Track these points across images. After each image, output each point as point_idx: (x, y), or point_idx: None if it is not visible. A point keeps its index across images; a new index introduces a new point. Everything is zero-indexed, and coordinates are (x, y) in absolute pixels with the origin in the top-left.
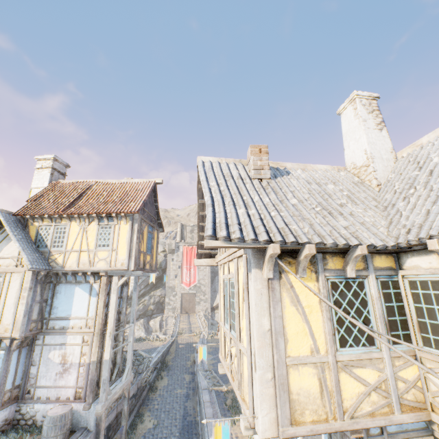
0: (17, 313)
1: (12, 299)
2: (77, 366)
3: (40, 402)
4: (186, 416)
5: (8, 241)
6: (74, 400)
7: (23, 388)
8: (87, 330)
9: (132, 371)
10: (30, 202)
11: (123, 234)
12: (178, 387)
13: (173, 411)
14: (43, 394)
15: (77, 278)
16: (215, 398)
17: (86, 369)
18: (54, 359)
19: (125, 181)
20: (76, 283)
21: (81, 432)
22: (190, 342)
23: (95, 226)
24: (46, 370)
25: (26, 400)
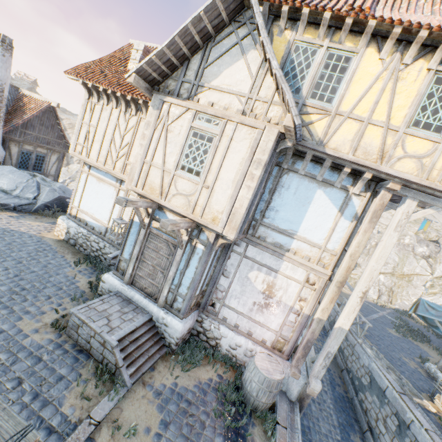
0: (236, 200)
1: (231, 172)
2: (287, 310)
3: (225, 326)
4: (333, 383)
5: (233, 57)
6: (272, 349)
7: (207, 297)
8: (318, 267)
9: None
10: None
11: None
12: None
13: None
14: (231, 317)
15: (325, 175)
16: (435, 427)
17: (301, 321)
18: (255, 282)
19: None
20: (319, 182)
21: (285, 402)
22: None
23: (422, 73)
24: (240, 290)
25: (208, 313)
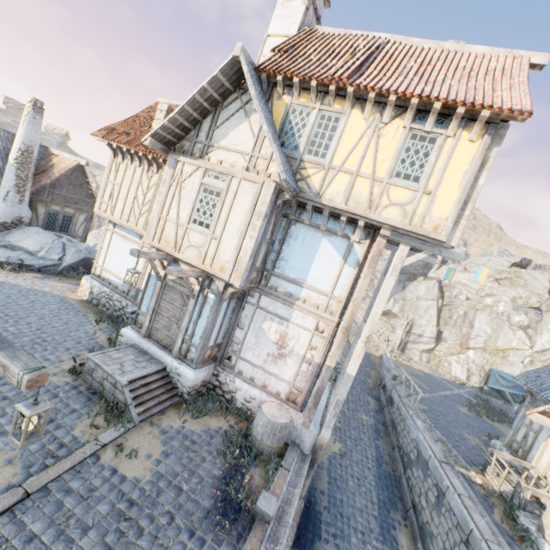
0: (241, 249)
1: (236, 224)
2: (299, 359)
3: (241, 379)
4: (380, 461)
5: (238, 120)
6: (286, 401)
7: (223, 350)
8: (326, 315)
9: (332, 378)
10: (277, 54)
11: (458, 164)
12: (361, 411)
13: (361, 443)
14: (246, 370)
15: (328, 224)
16: (472, 494)
17: (312, 370)
18: (268, 333)
19: (453, 47)
20: (324, 232)
21: (295, 452)
22: (366, 352)
23: (399, 130)
24: (255, 342)
25: (225, 367)
